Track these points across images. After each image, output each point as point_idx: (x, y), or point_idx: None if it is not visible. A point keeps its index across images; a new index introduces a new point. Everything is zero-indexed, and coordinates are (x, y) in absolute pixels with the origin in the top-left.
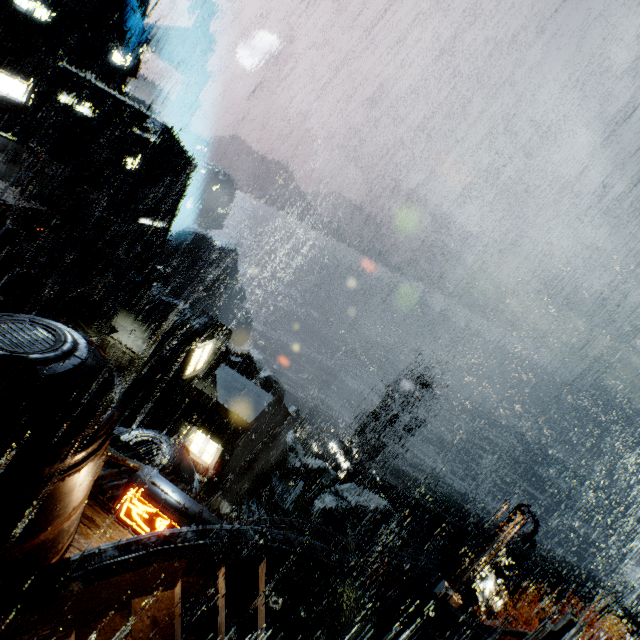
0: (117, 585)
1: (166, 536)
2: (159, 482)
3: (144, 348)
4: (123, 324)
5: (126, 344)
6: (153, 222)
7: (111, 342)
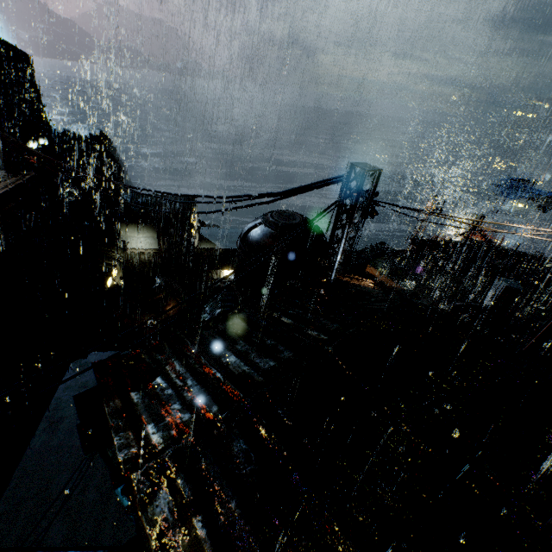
0: None
1: None
2: None
3: (157, 242)
4: (129, 235)
5: (141, 247)
6: (38, 141)
7: (128, 252)
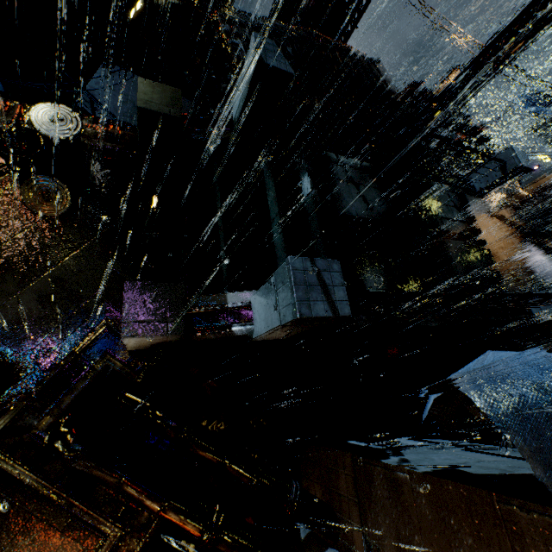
0: None
1: None
2: None
3: None
4: None
5: None
6: None
7: None
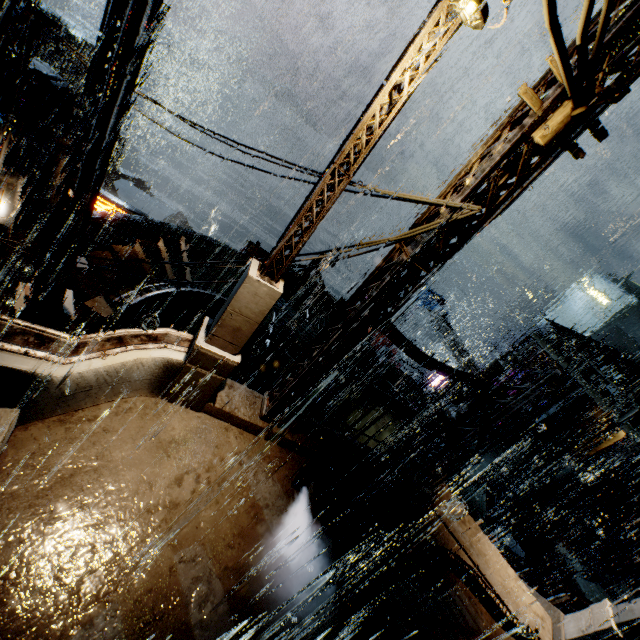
0: (105, 230)
1: (125, 216)
2: (111, 195)
3: None
4: None
5: None
6: None
7: None
